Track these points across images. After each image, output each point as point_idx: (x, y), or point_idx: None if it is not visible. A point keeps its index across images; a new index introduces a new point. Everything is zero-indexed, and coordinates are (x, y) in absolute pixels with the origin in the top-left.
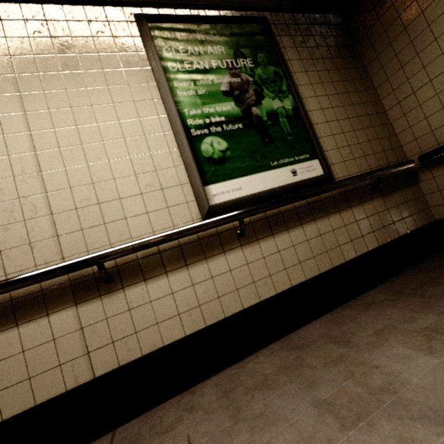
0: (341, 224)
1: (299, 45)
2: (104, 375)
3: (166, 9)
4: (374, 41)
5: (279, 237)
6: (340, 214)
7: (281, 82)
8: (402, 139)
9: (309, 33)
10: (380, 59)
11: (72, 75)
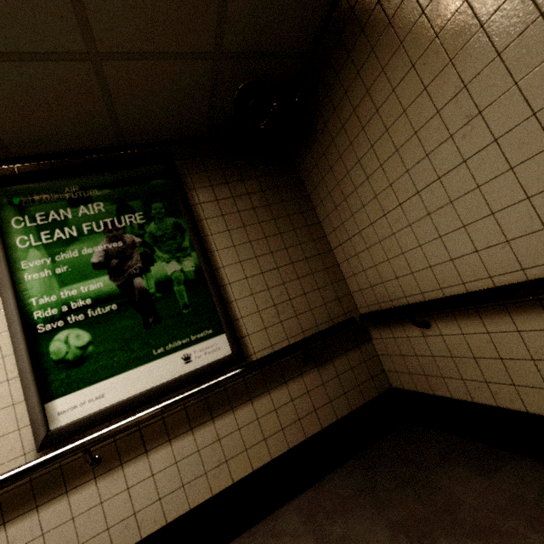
0: (253, 417)
1: (217, 181)
2: None
3: (26, 164)
4: (310, 171)
5: (156, 454)
6: (252, 403)
7: (182, 236)
8: (350, 286)
9: (232, 164)
10: (318, 192)
11: None
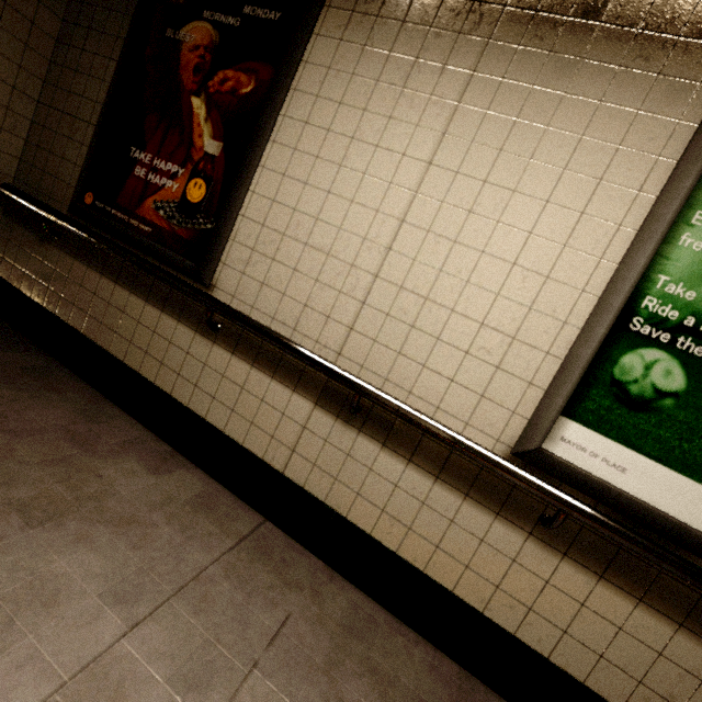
0: None
1: None
2: (289, 480)
3: None
4: None
5: (609, 592)
6: None
7: None
8: None
9: None
10: None
11: (527, 130)
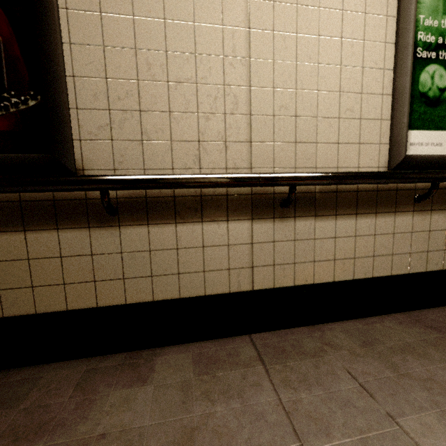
0: None
1: None
2: (260, 290)
3: None
4: None
5: None
6: None
7: None
8: None
9: None
10: None
11: None
